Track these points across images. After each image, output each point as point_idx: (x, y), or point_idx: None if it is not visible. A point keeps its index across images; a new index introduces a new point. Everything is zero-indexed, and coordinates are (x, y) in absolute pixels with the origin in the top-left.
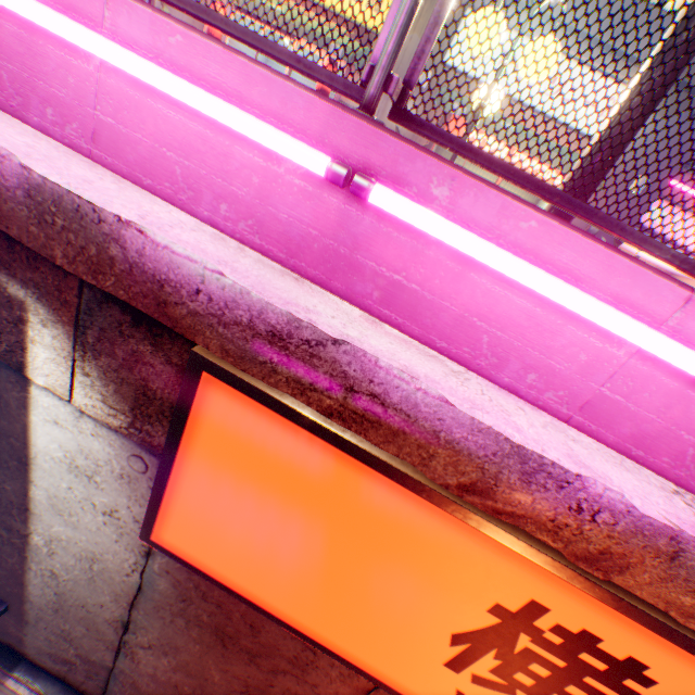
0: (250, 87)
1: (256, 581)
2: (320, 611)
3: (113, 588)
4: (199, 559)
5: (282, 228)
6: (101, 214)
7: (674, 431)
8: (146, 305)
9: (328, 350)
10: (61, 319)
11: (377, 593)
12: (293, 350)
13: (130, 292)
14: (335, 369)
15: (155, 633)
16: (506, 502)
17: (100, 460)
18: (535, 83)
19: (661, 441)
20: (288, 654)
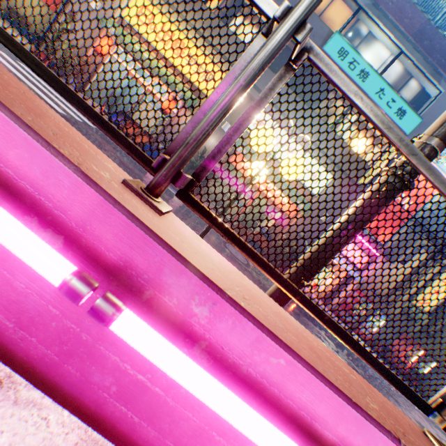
0: (8, 144)
1: None
2: None
3: None
4: None
5: (16, 295)
6: None
7: None
8: None
9: None
10: None
11: None
12: None
13: None
14: None
15: None
16: None
17: None
18: (294, 209)
19: None
20: None
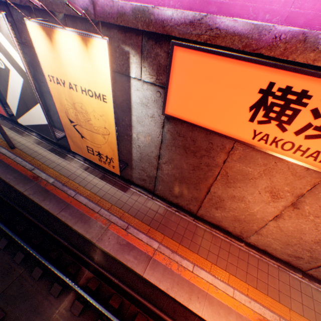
0: None
1: (193, 115)
2: (211, 118)
3: (154, 144)
4: (177, 115)
5: (187, 1)
6: (148, 9)
7: (318, 14)
8: (159, 31)
9: (204, 20)
10: (137, 53)
11: (226, 103)
12: (195, 25)
13: (156, 29)
14: (206, 26)
15: (167, 157)
16: (255, 46)
17: (148, 98)
18: None
19: (314, 20)
20: (204, 148)
